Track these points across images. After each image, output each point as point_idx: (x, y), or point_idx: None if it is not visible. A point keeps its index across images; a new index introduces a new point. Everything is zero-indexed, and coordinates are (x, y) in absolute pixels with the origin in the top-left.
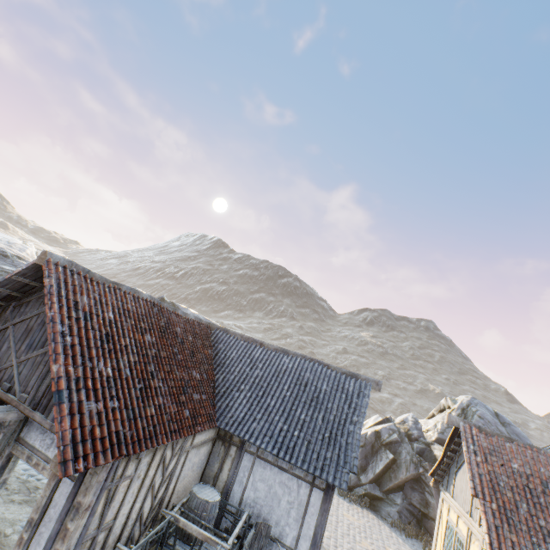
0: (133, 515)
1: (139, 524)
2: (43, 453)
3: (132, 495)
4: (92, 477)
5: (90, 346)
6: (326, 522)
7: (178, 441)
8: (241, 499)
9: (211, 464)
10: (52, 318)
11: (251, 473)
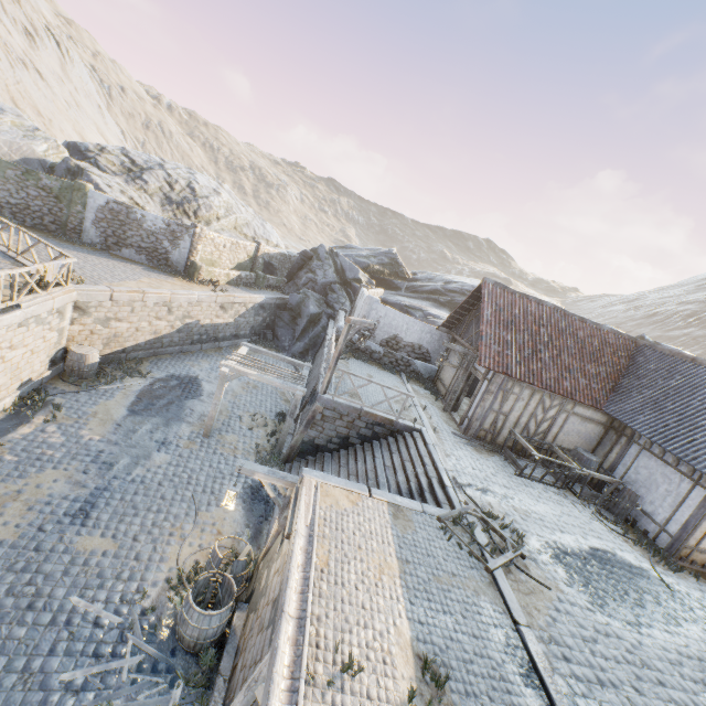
0: (521, 423)
1: (527, 435)
2: (480, 371)
3: (519, 409)
4: (494, 379)
5: (499, 324)
6: (703, 517)
7: (555, 396)
8: (621, 476)
9: (602, 446)
10: (483, 307)
11: (635, 460)
